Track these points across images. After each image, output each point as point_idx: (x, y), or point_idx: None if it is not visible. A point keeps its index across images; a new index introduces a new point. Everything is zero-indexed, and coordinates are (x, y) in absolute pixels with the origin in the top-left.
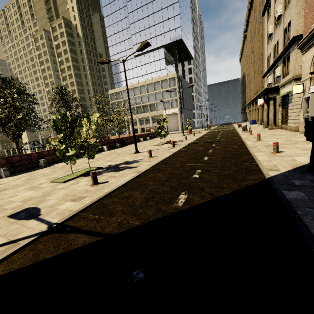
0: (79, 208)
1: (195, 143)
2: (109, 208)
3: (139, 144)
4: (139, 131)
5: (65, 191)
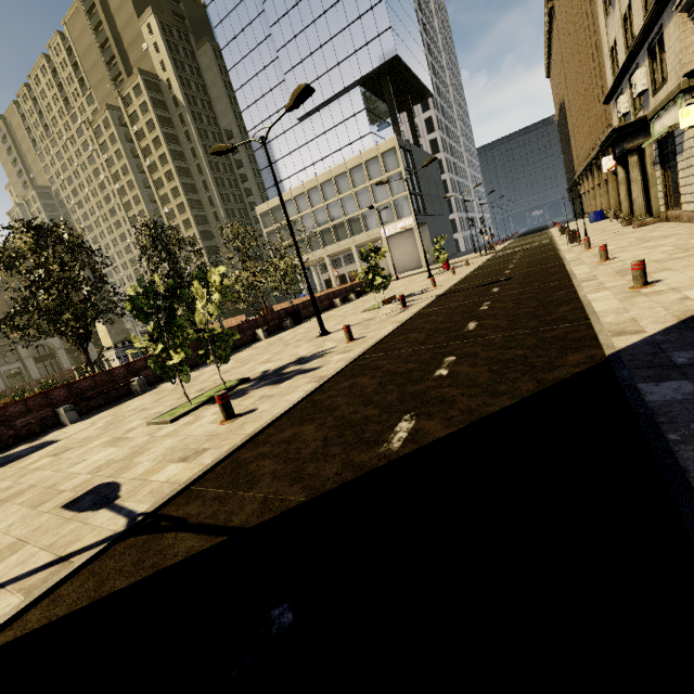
0: (191, 475)
1: (452, 293)
2: (249, 470)
3: (332, 314)
4: (334, 283)
5: (172, 441)
